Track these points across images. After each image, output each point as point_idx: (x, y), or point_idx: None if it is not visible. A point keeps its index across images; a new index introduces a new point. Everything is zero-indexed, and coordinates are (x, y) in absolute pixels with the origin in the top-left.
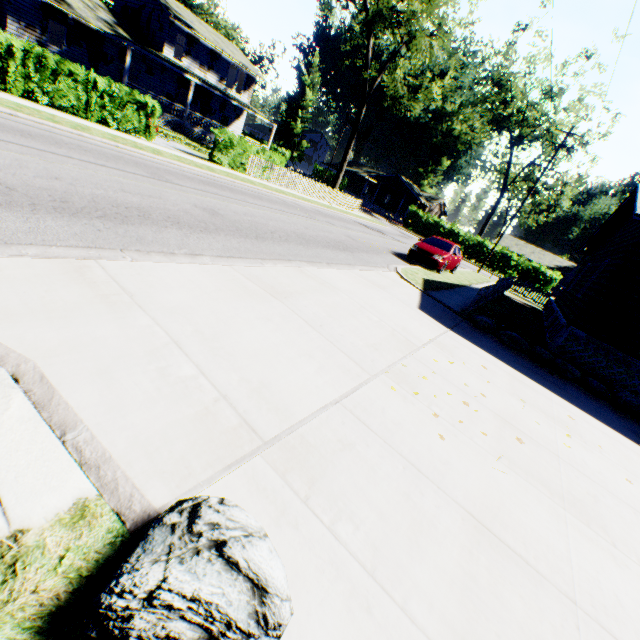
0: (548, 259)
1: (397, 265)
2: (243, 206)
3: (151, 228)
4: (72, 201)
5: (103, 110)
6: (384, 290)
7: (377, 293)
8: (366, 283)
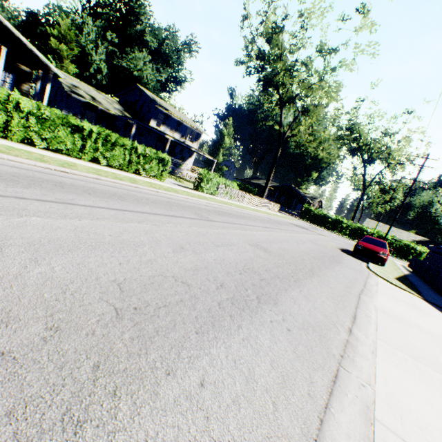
0: (405, 235)
1: (362, 265)
2: (255, 231)
3: (286, 297)
4: (222, 280)
5: (137, 165)
6: (426, 312)
7: (435, 321)
8: (409, 307)
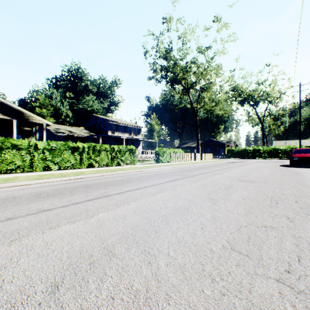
0: (307, 142)
1: None
2: (224, 173)
3: None
4: (278, 213)
5: (117, 159)
6: None
7: None
8: None
